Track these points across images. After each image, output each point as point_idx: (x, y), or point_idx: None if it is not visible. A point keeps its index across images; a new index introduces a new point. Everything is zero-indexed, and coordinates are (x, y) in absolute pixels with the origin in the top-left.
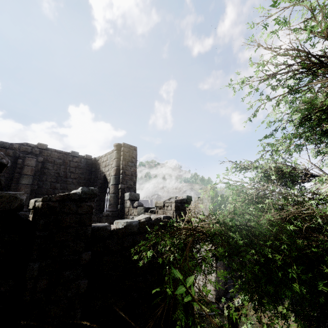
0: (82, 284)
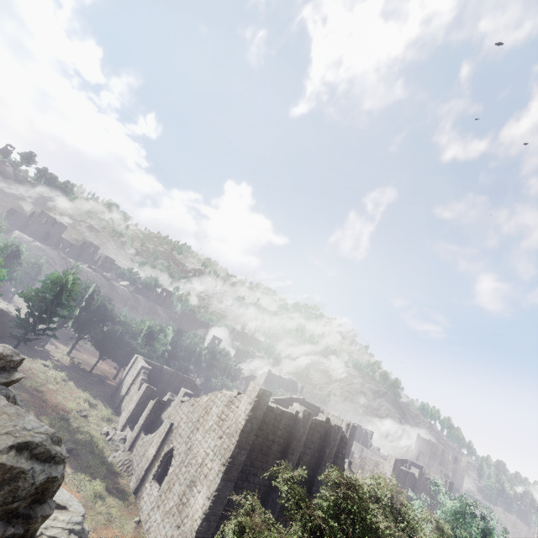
0: None
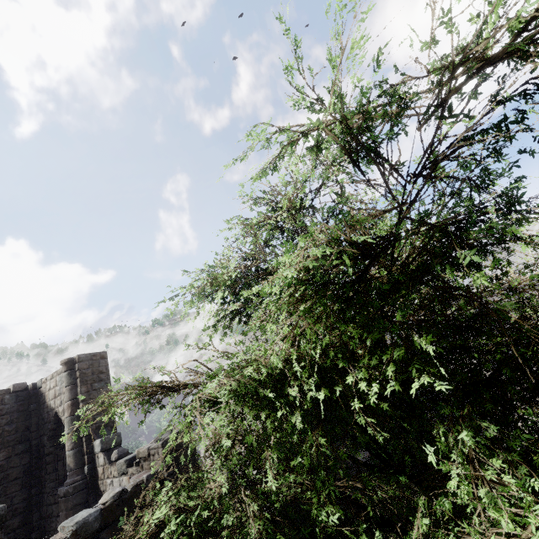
0: None
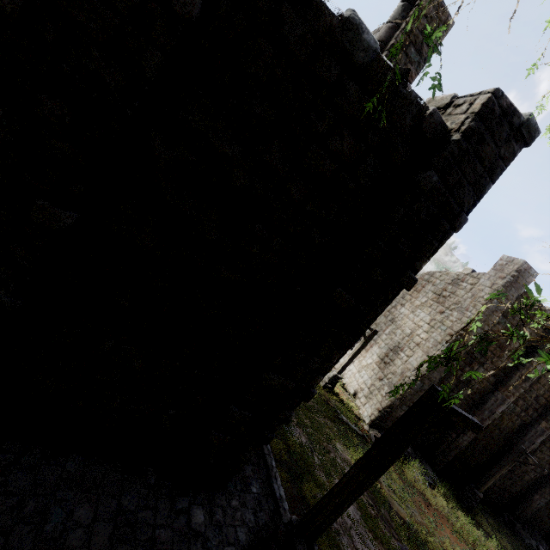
0: None
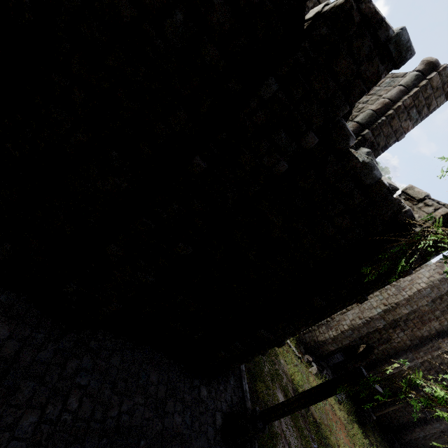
0: (282, 165)
